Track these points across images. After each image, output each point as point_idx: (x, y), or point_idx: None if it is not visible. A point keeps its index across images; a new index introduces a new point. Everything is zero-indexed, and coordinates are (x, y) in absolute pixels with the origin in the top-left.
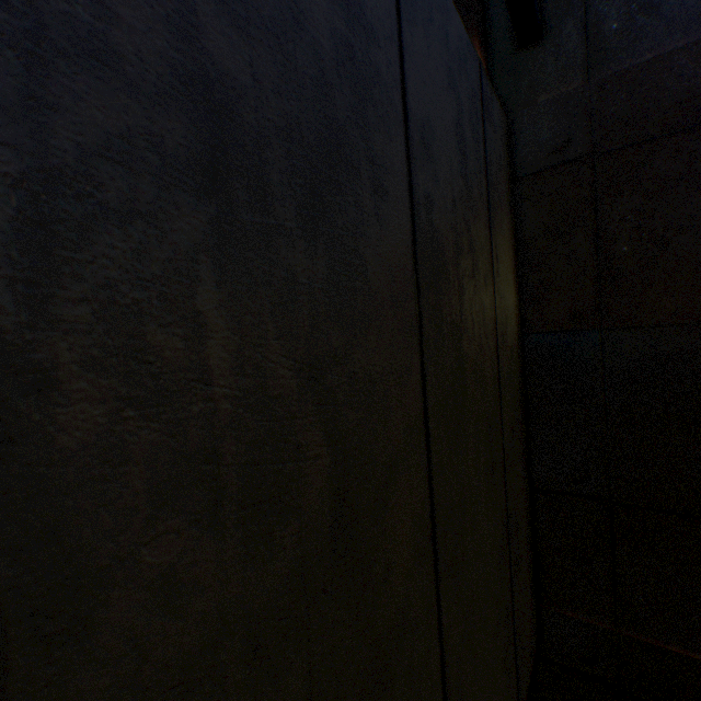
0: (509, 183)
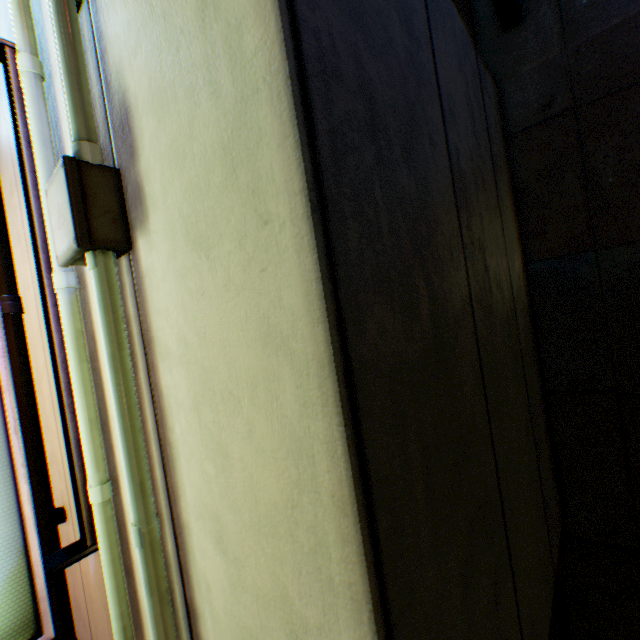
0: (503, 141)
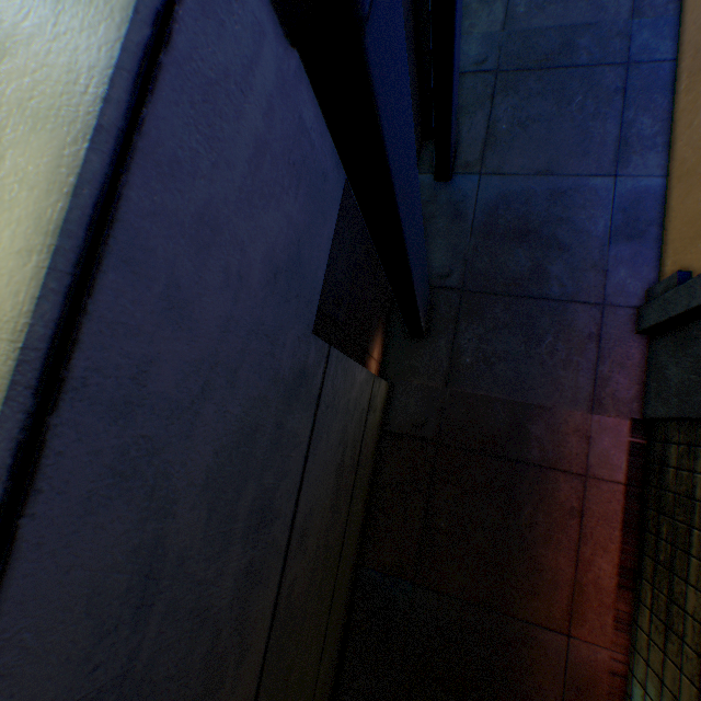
0: (379, 434)
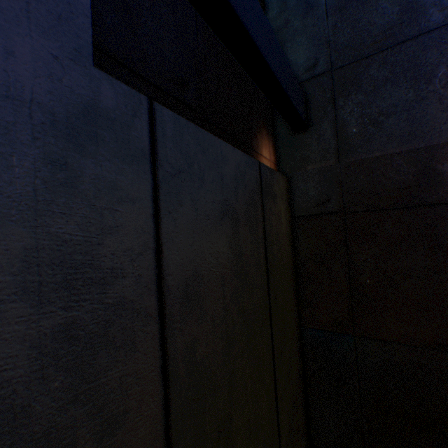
0: (290, 220)
